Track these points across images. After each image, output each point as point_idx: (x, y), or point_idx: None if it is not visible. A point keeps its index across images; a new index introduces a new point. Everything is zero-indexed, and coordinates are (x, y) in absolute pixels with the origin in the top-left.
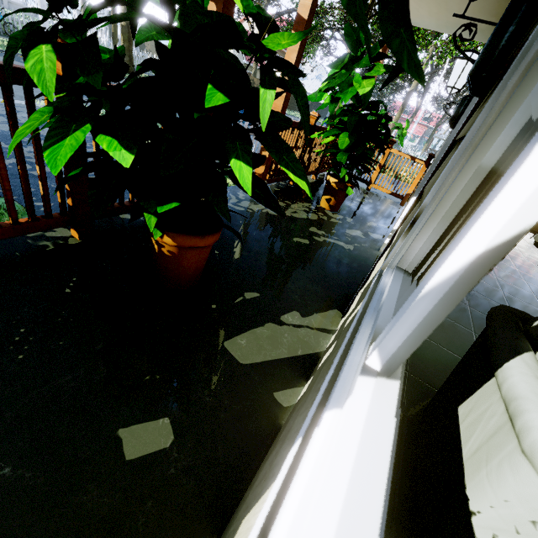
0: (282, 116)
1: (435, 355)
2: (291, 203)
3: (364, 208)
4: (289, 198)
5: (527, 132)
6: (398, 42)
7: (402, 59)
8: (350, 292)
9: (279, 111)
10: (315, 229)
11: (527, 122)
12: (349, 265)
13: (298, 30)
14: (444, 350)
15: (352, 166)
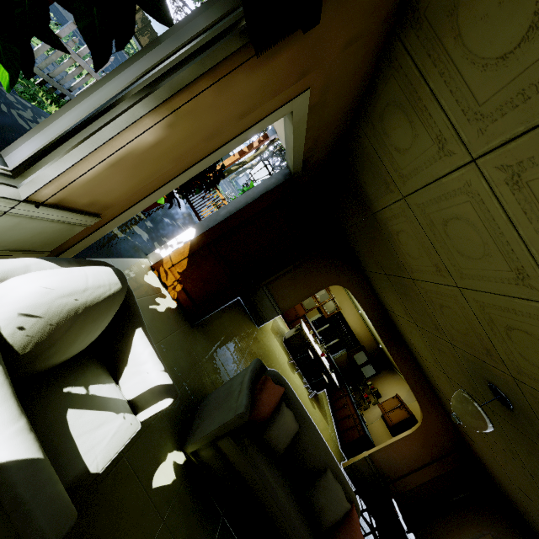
0: (57, 38)
1: None
2: None
3: (177, 230)
4: None
5: (109, 108)
6: (82, 9)
7: (78, 19)
8: None
9: None
10: None
11: (104, 97)
12: (98, 240)
13: None
14: None
15: None
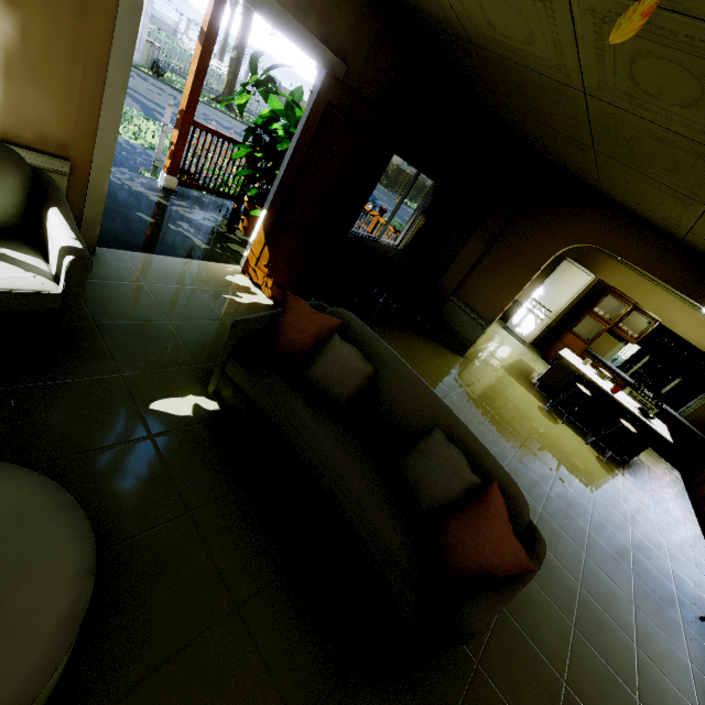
0: None
1: (131, 294)
2: (199, 209)
3: None
4: (206, 208)
5: None
6: None
7: None
8: (124, 246)
9: (184, 109)
10: (185, 225)
11: None
12: (169, 245)
13: (201, 40)
14: (151, 300)
15: (248, 182)
